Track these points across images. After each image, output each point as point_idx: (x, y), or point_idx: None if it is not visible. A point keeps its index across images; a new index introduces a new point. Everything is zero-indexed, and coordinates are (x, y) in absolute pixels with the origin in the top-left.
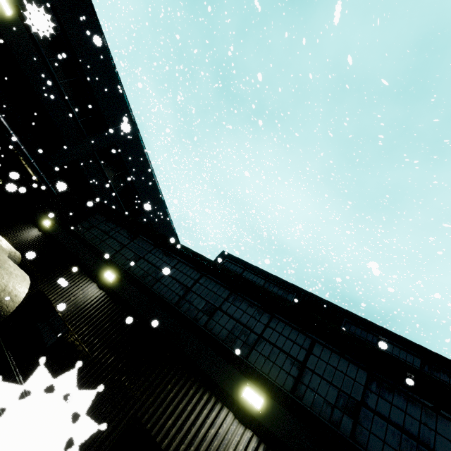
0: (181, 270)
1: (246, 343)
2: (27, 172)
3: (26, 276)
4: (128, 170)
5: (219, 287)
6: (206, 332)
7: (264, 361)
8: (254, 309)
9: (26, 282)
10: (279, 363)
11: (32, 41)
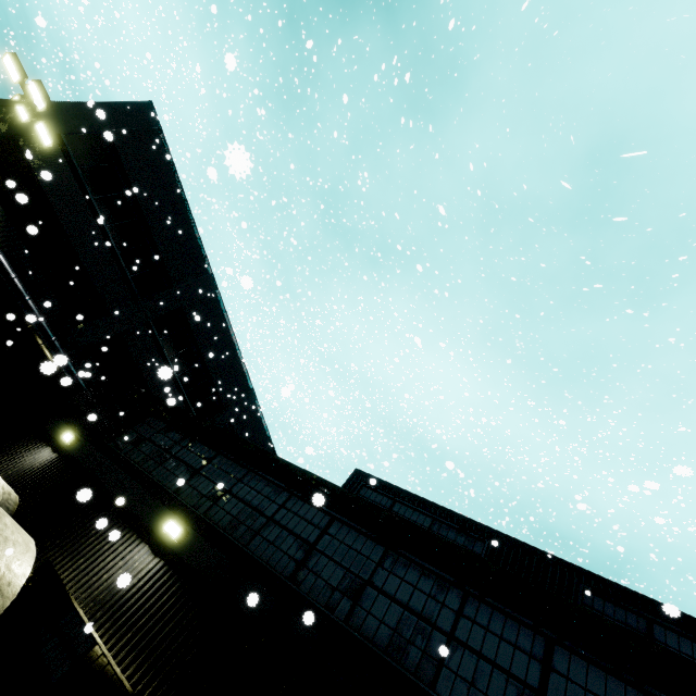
0: (296, 512)
1: (427, 653)
2: (43, 355)
3: (30, 542)
4: (199, 345)
5: (365, 541)
6: (351, 634)
7: (467, 692)
8: (431, 580)
9: (29, 555)
10: (495, 694)
11: (74, 175)
